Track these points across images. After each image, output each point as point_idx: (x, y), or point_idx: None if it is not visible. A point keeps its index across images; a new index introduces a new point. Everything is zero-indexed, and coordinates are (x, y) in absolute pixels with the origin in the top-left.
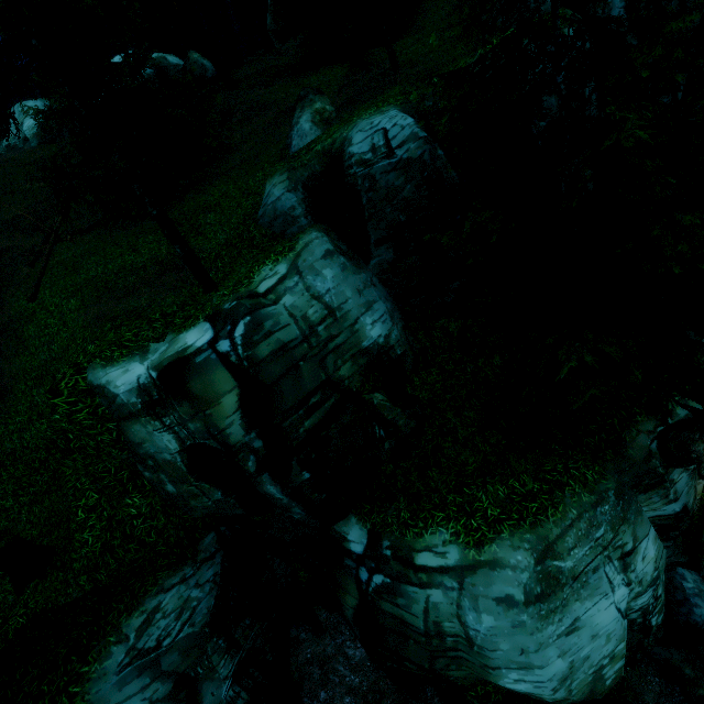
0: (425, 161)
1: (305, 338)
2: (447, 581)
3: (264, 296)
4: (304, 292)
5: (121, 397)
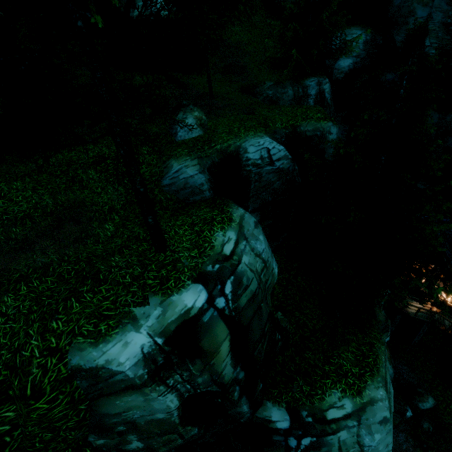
0: (289, 170)
1: (259, 285)
2: (349, 423)
3: (231, 257)
4: (250, 252)
5: (126, 373)
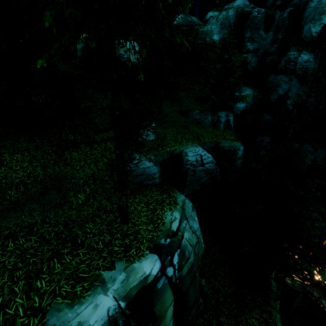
0: (214, 171)
1: (194, 257)
2: None
3: (177, 233)
4: (189, 229)
5: None
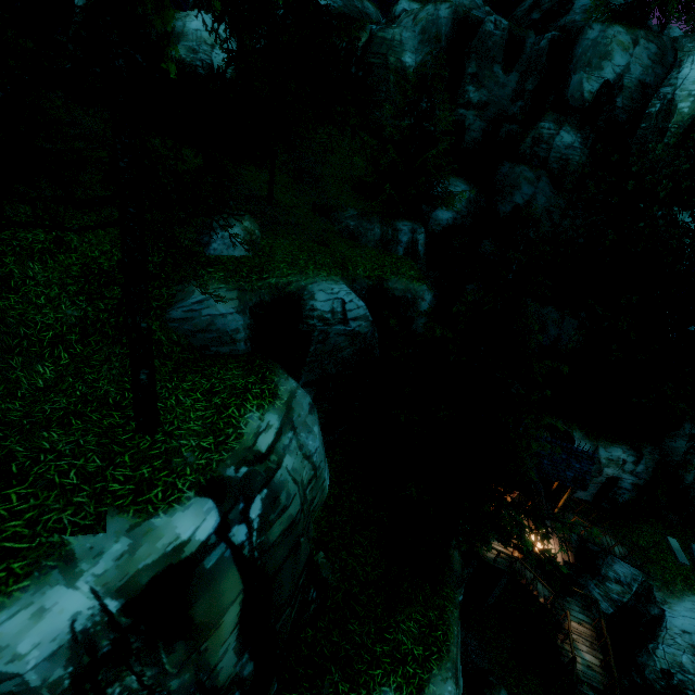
0: (367, 337)
1: (302, 506)
2: None
3: (268, 457)
4: (297, 450)
5: (24, 679)
